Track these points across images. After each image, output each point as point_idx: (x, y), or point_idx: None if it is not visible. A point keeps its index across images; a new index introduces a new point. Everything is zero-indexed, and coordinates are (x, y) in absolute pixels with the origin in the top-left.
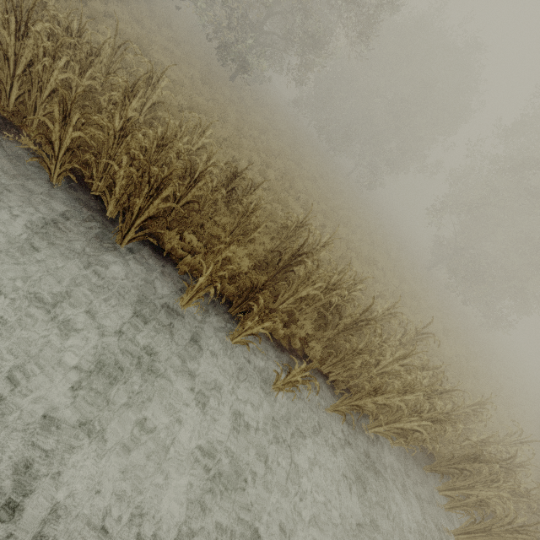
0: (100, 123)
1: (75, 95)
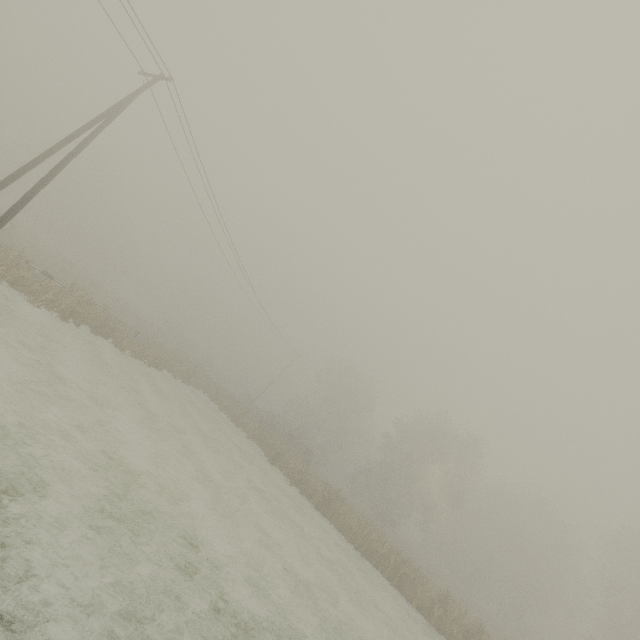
0: (387, 548)
1: (386, 542)
